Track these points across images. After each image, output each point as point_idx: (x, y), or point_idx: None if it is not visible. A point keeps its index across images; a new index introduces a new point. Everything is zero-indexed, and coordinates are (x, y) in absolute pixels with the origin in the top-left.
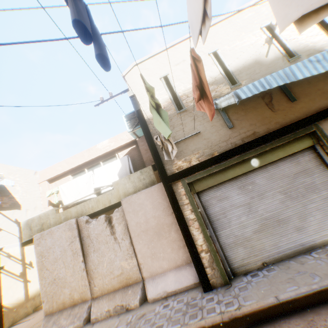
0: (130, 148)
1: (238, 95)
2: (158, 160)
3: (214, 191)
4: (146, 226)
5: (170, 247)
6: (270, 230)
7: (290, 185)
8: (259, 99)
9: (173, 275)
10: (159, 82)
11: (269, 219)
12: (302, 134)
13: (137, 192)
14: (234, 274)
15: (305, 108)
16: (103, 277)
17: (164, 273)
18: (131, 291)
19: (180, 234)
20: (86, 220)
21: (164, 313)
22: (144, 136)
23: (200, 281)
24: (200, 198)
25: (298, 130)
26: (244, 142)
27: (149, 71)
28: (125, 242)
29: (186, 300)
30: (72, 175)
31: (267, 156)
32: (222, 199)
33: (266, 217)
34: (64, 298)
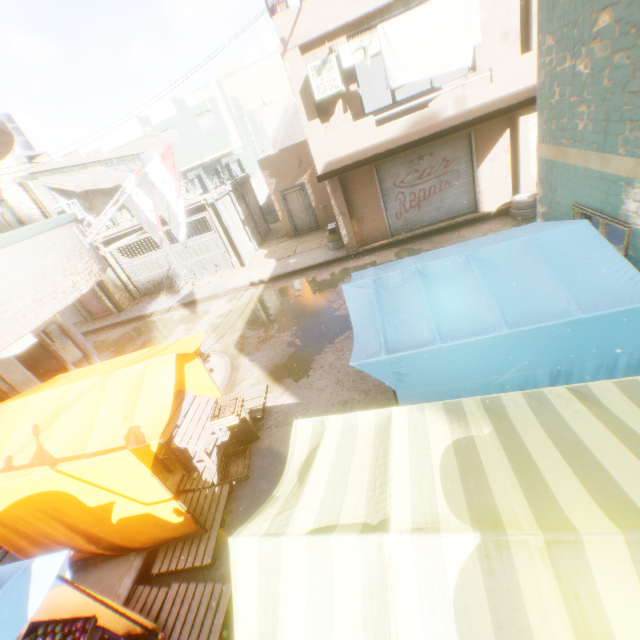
0: None
1: None
2: None
3: None
4: None
5: None
6: None
7: None
8: None
9: None
10: None
11: None
12: None
13: None
14: None
15: None
16: None
17: None
18: None
19: None
20: None
21: None
22: None
23: None
24: None
25: None
26: None
27: None
28: None
29: None
30: None
31: None
32: None
33: None
34: None
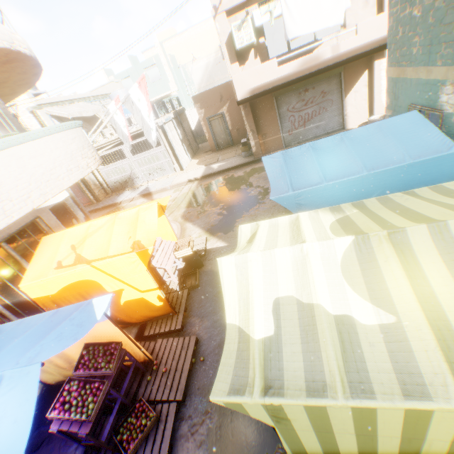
0: None
1: None
2: None
3: None
4: None
5: None
6: None
7: None
8: None
9: None
10: None
11: None
12: None
13: None
14: None
15: None
16: None
17: None
18: None
19: None
20: None
21: None
22: None
23: None
24: None
25: None
26: None
27: None
28: None
29: None
30: None
31: None
32: None
33: None
34: None
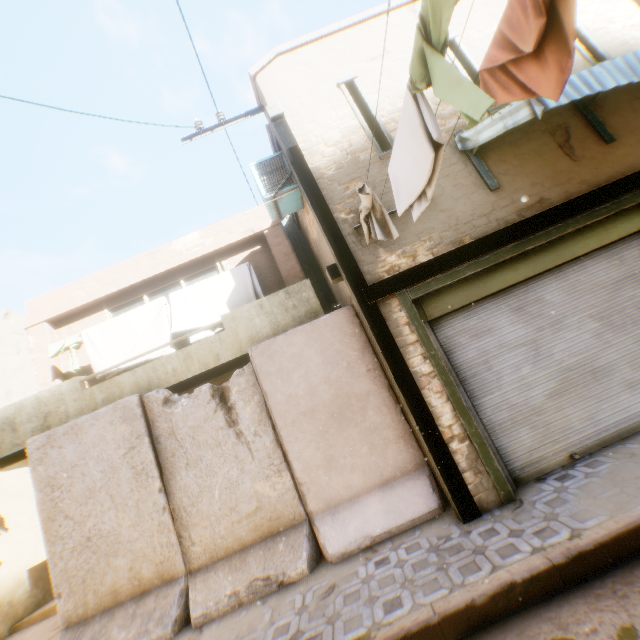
0: (249, 252)
1: (539, 100)
2: (344, 252)
3: (464, 319)
4: (311, 402)
5: (368, 444)
6: (579, 391)
7: (609, 302)
8: (545, 137)
9: (378, 501)
10: (336, 93)
11: (576, 368)
12: (631, 204)
13: (287, 332)
14: (516, 482)
15: (631, 157)
16: (212, 522)
17: (357, 500)
18: (285, 546)
19: (386, 416)
20: (164, 398)
21: (389, 576)
22: (310, 202)
23: (454, 500)
24: (434, 333)
25: (622, 196)
26: (523, 218)
27: (312, 69)
28: (264, 440)
29: (428, 543)
30: (111, 309)
31: (566, 247)
32: (480, 333)
33: (569, 365)
34: (116, 579)
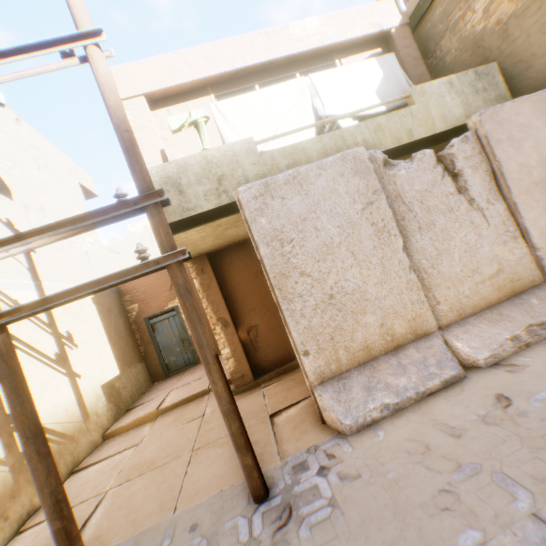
0: (369, 55)
1: None
2: None
3: None
4: (542, 172)
5: None
6: None
7: None
8: None
9: None
10: None
11: None
12: None
13: (512, 100)
14: None
15: None
16: (454, 283)
17: None
18: (538, 301)
19: None
20: (383, 159)
21: None
22: None
23: None
24: None
25: None
26: None
27: None
28: (496, 208)
29: None
30: (217, 95)
31: None
32: None
33: None
34: (367, 337)
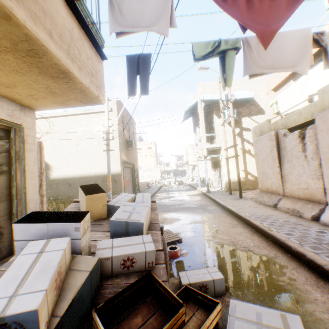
0: None
1: None
2: None
3: None
4: None
5: None
6: None
7: None
8: None
9: None
10: None
11: None
12: None
13: None
14: None
15: None
16: (291, 185)
17: None
18: (309, 206)
19: None
20: (283, 133)
21: (307, 233)
22: None
23: None
24: None
25: None
26: None
27: None
28: (313, 163)
29: None
30: (292, 80)
31: None
32: None
33: None
34: (268, 186)
